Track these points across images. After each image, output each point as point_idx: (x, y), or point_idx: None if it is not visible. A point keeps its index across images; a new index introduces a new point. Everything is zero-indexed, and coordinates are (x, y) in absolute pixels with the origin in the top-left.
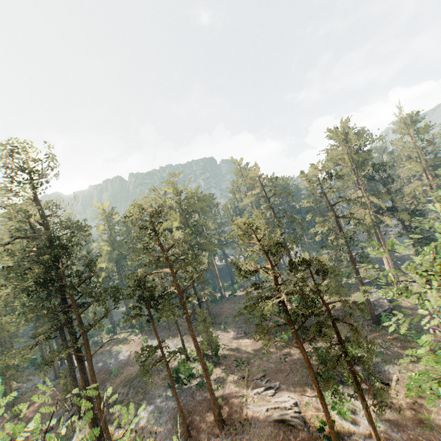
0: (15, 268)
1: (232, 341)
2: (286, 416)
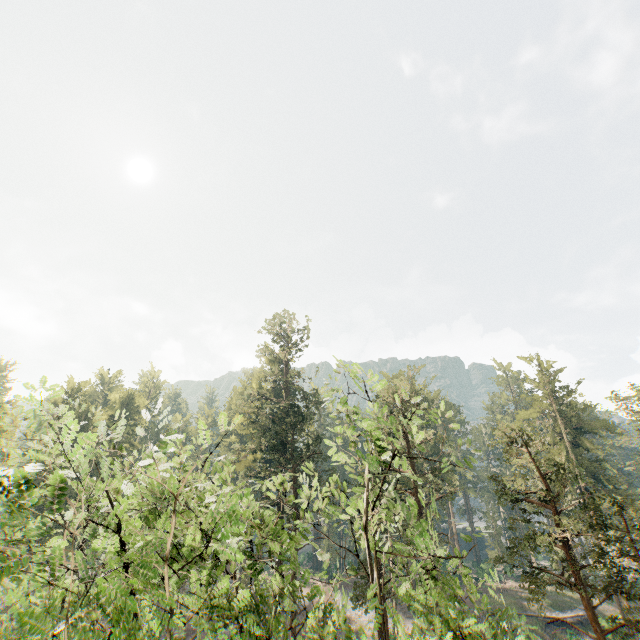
0: (259, 424)
1: None
2: None
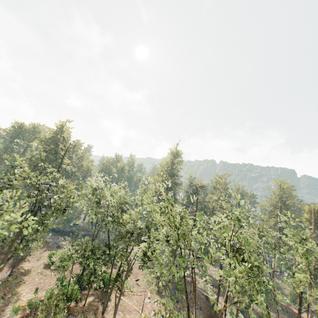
0: None
1: (213, 271)
2: (208, 295)
